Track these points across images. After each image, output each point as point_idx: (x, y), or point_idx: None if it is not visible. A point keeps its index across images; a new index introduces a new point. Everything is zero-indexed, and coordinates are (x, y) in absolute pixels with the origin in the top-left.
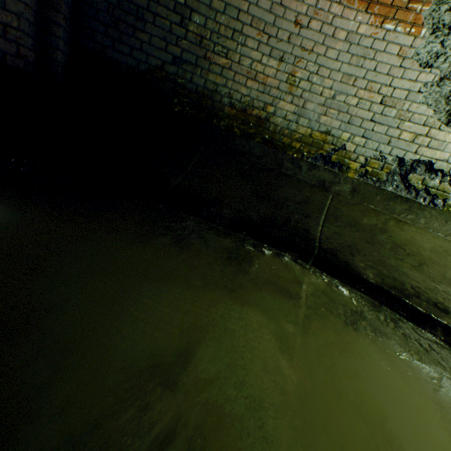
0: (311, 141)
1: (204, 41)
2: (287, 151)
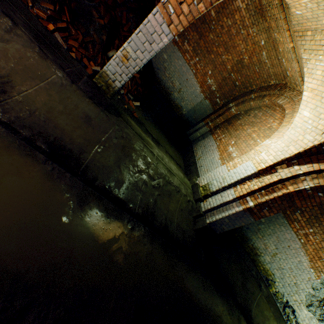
0: (266, 271)
1: (259, 229)
2: (257, 266)
